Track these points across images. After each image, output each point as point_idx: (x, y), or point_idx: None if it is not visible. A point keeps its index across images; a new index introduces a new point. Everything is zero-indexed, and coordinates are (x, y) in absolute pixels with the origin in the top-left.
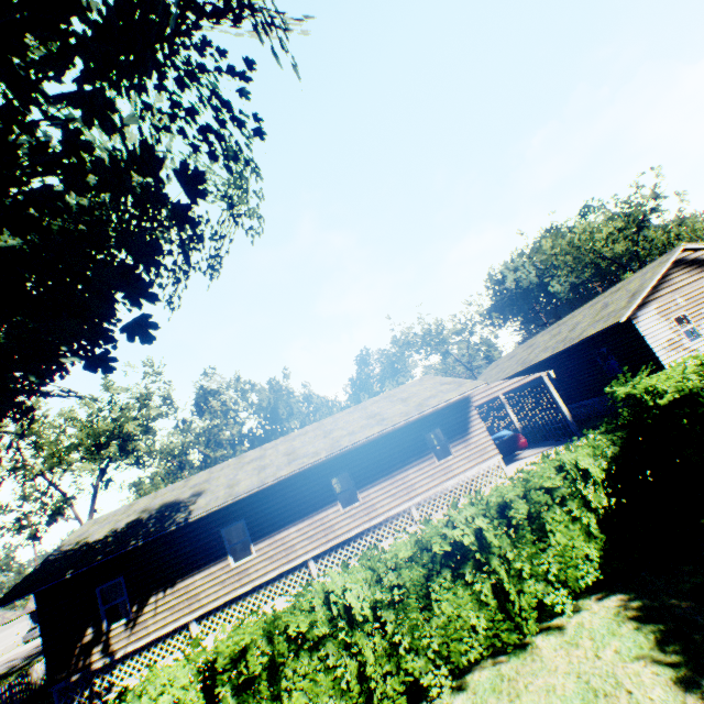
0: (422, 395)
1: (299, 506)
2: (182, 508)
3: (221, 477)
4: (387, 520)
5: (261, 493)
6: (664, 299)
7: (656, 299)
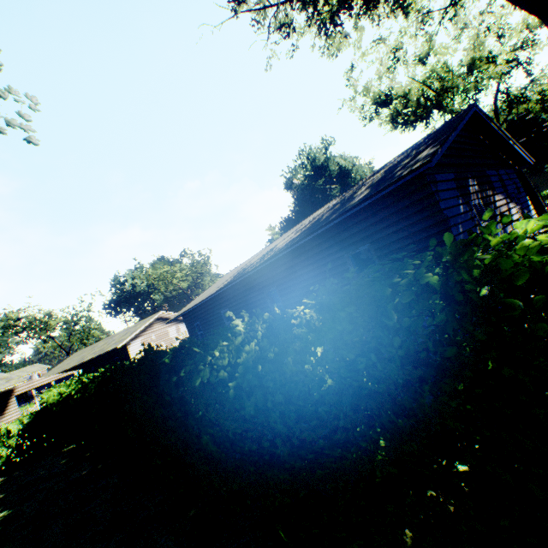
0: None
1: None
2: None
3: None
4: None
5: None
6: (148, 336)
7: (143, 335)
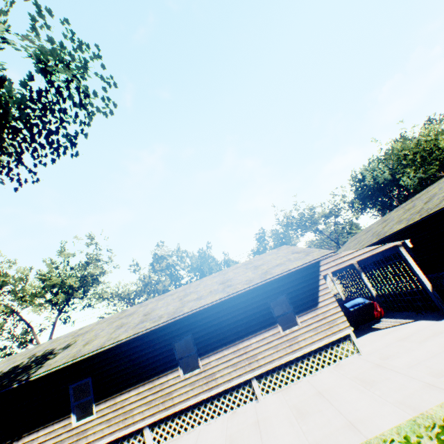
0: (272, 263)
1: (142, 369)
2: (42, 361)
3: (94, 331)
4: (227, 391)
5: (109, 352)
6: None
7: None
